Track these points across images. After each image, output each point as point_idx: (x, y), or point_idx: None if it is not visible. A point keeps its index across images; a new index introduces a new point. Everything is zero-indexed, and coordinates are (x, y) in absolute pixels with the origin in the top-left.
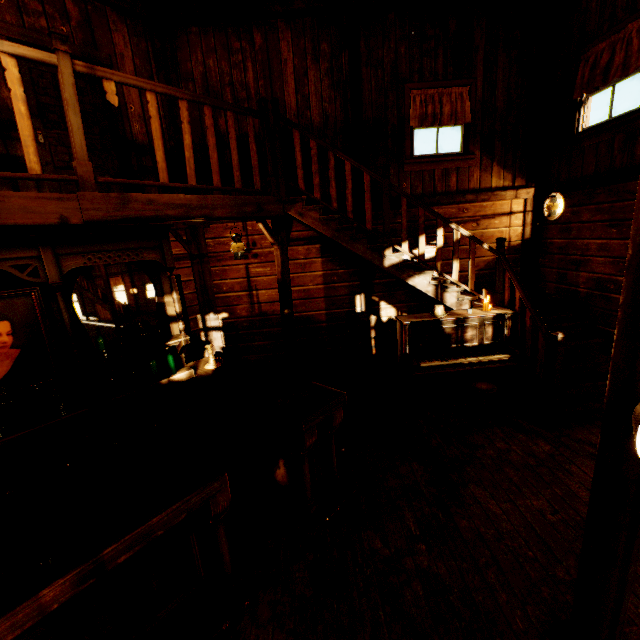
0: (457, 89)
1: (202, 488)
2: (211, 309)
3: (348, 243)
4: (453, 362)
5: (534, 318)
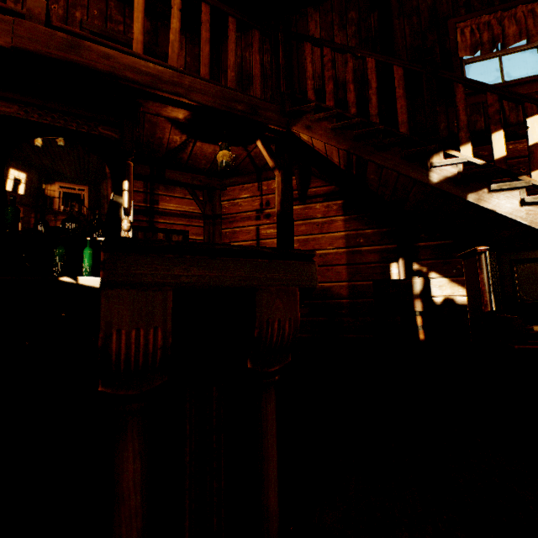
0: (524, 7)
1: None
2: None
3: (372, 154)
4: None
5: None
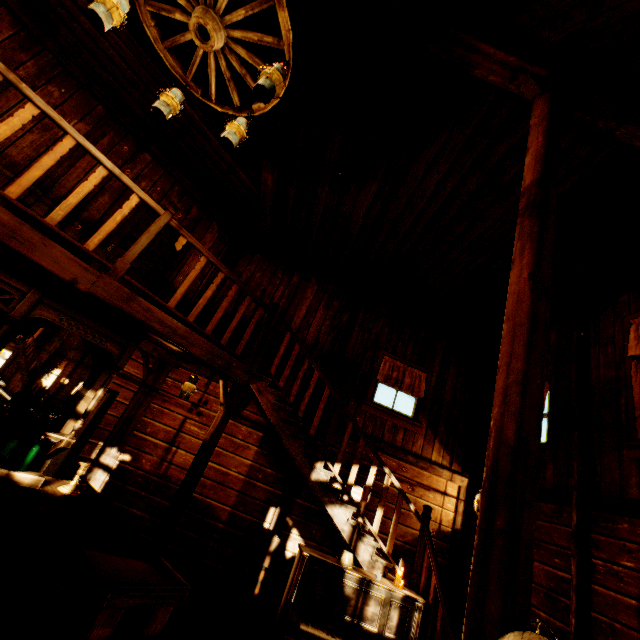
0: (418, 371)
1: None
2: (119, 443)
3: (287, 437)
4: None
5: (445, 618)
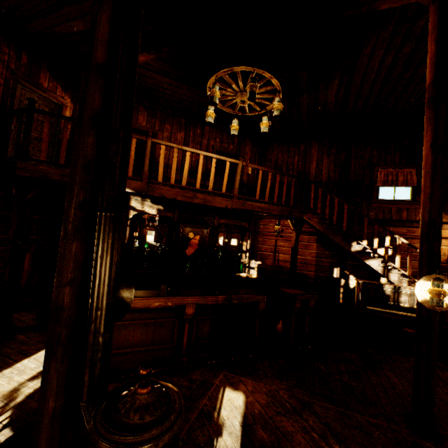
0: (407, 169)
1: (258, 295)
2: (254, 258)
3: (331, 235)
4: (389, 311)
5: None
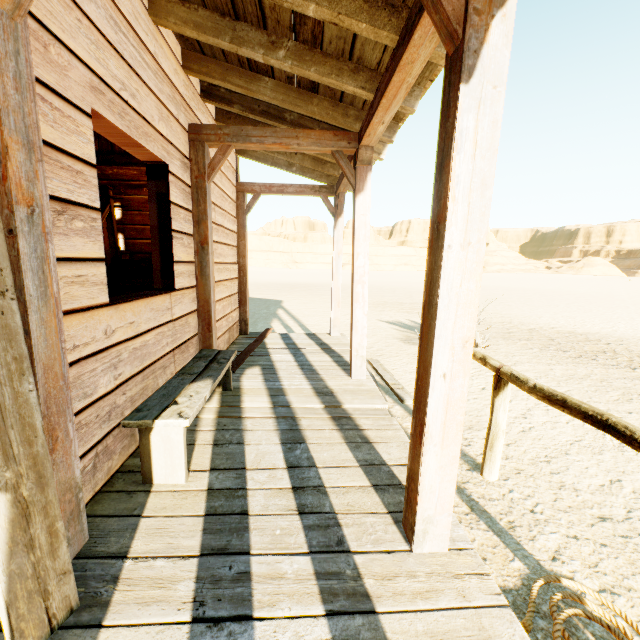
0: None
1: None
2: None
3: None
4: None
5: None
